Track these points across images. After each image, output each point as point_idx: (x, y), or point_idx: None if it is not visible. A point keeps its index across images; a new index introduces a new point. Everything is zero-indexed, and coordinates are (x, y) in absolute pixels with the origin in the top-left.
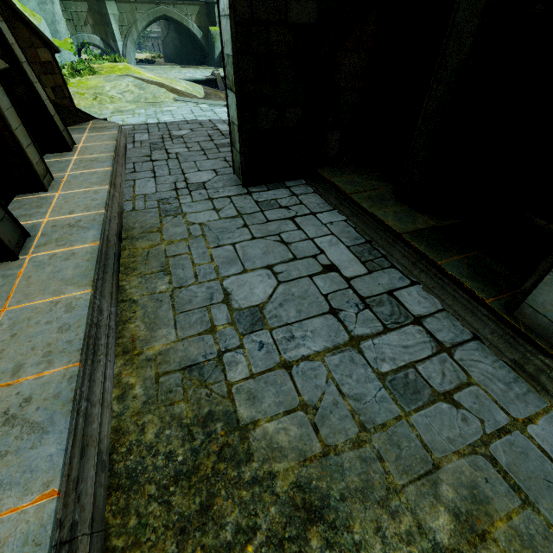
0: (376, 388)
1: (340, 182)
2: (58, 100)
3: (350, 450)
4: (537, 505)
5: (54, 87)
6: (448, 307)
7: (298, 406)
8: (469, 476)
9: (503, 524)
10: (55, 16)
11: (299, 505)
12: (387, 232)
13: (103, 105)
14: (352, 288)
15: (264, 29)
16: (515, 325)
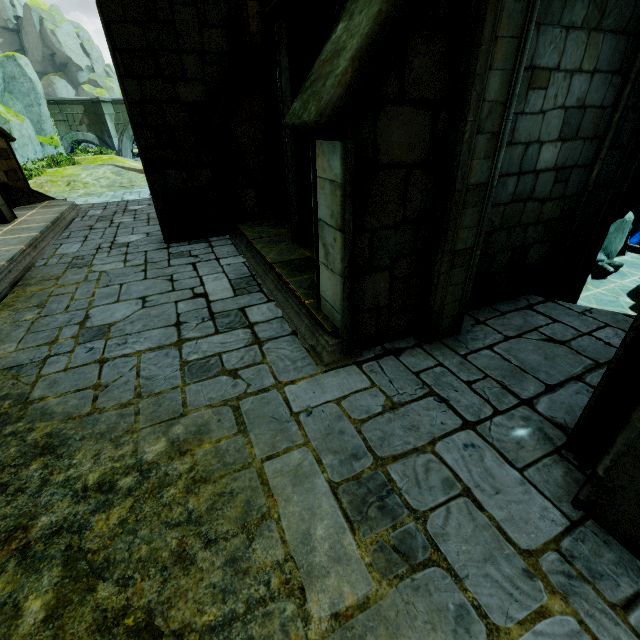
0: (173, 371)
1: (249, 232)
2: (11, 182)
3: (114, 410)
4: (250, 432)
5: (8, 171)
6: (286, 314)
7: (92, 386)
8: (206, 419)
9: (209, 446)
10: (42, 117)
11: (40, 445)
12: (267, 264)
13: (74, 191)
14: (210, 307)
15: (158, 107)
16: (316, 315)
